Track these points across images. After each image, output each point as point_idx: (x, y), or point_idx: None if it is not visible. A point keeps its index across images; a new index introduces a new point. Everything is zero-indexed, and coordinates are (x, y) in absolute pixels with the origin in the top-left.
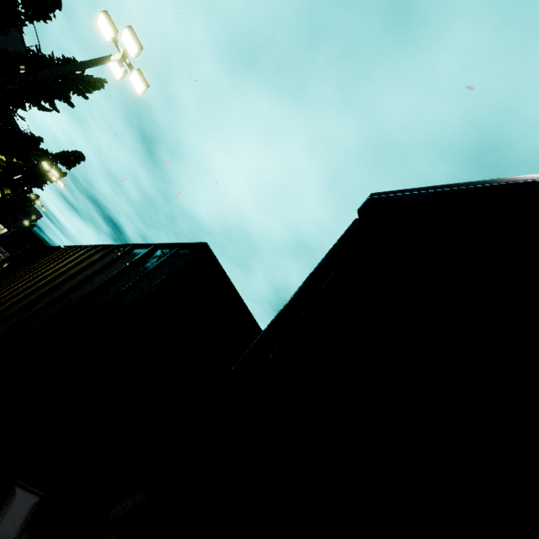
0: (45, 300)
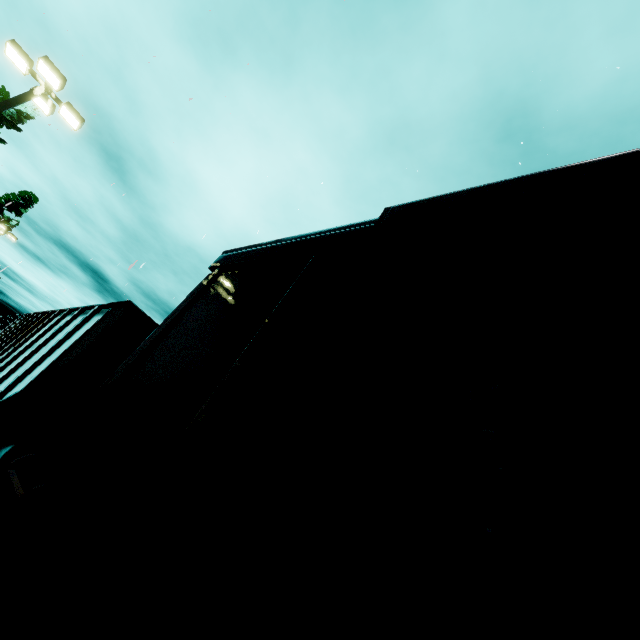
0: (2, 374)
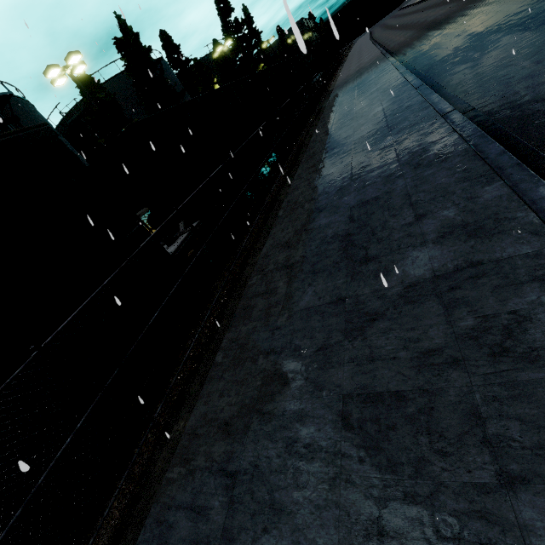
0: None
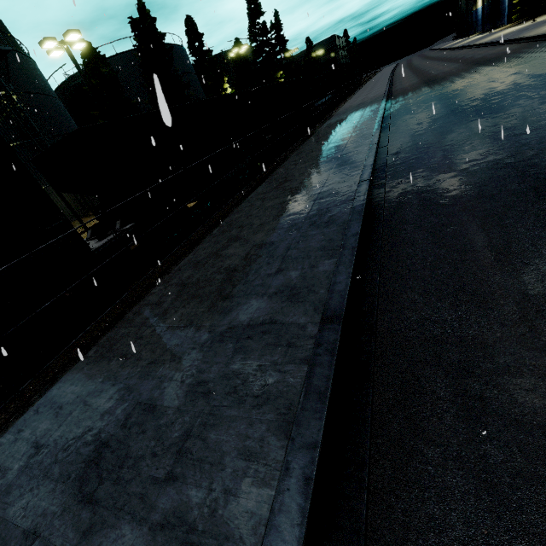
0: None
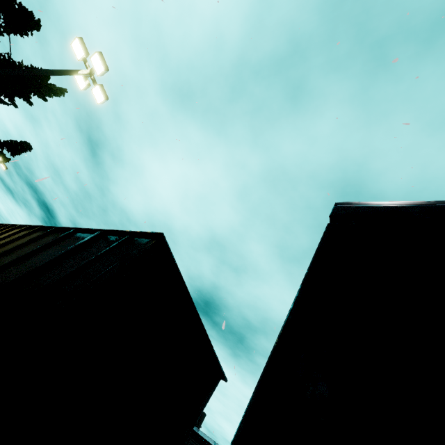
0: None
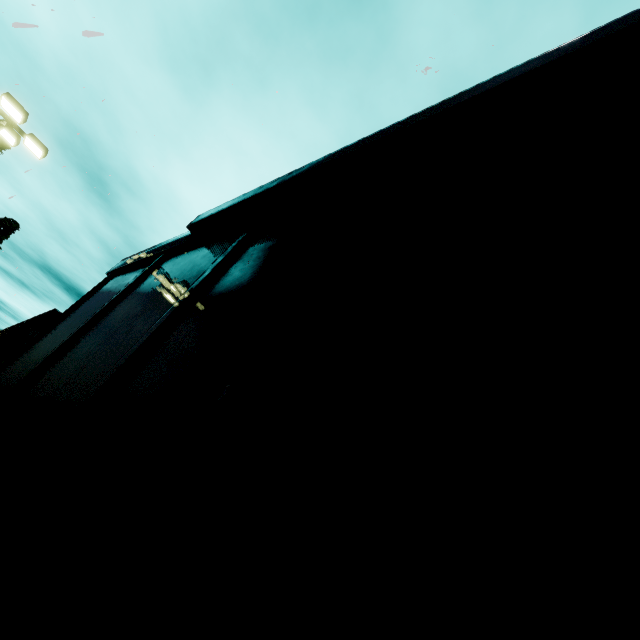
0: None
